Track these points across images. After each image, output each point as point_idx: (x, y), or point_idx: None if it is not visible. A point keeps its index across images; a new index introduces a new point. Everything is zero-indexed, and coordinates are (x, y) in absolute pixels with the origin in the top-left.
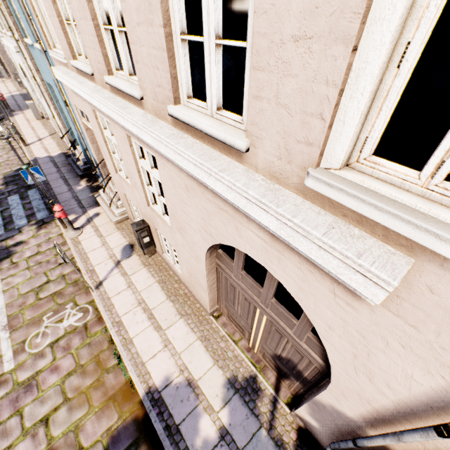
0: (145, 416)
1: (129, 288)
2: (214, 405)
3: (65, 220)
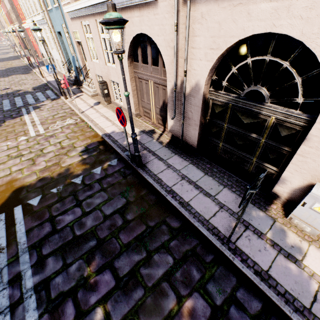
0: (103, 140)
1: (97, 112)
2: None
3: (66, 90)
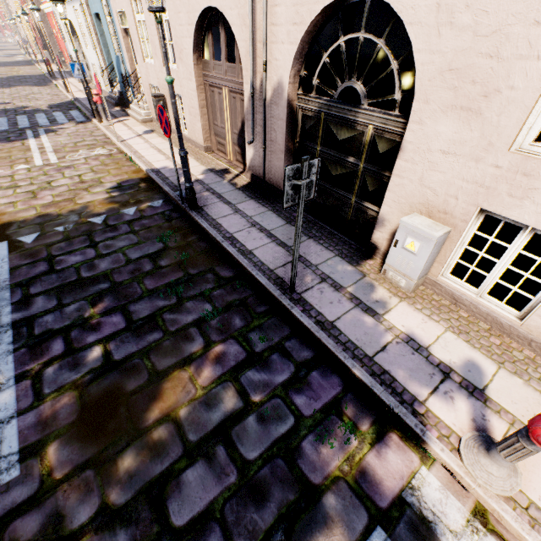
0: (147, 178)
1: (146, 143)
2: (195, 174)
3: (101, 107)
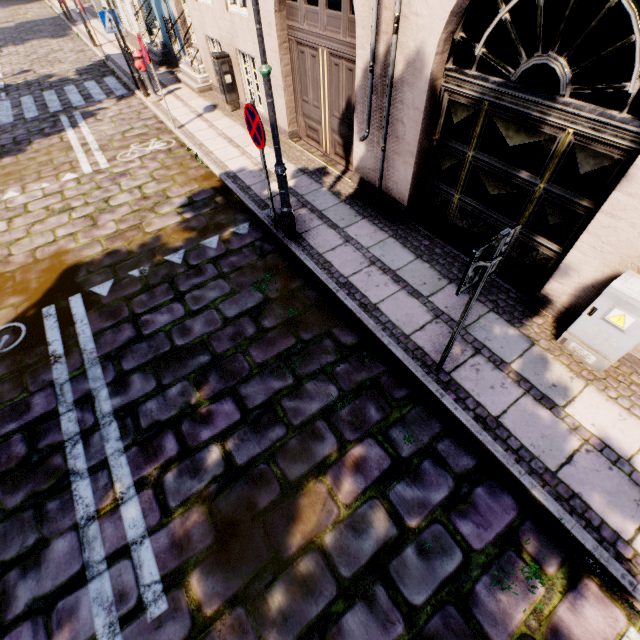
0: (222, 187)
1: (211, 128)
2: None
3: (146, 75)
